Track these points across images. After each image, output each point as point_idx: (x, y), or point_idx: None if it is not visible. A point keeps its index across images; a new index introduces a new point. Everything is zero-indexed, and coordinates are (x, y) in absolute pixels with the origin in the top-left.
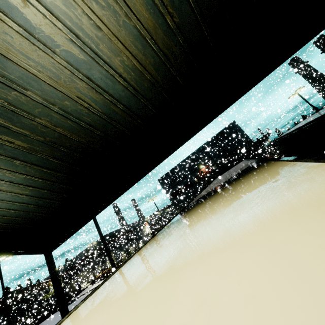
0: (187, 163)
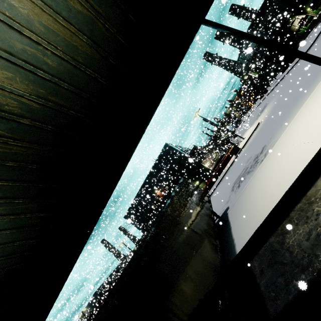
0: (143, 193)
